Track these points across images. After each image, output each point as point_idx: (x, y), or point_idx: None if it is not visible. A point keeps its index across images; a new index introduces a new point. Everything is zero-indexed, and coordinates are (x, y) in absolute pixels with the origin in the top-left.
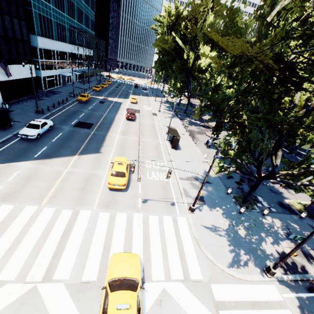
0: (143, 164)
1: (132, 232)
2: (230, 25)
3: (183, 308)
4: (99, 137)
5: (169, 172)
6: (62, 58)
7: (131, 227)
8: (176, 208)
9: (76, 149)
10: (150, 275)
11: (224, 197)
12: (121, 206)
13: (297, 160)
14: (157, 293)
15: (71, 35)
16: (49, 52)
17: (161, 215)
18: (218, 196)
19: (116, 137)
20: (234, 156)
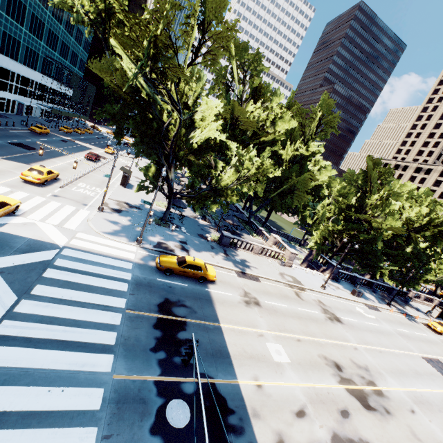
0: (76, 183)
1: (27, 201)
2: (108, 66)
3: (43, 230)
4: (37, 157)
5: (75, 162)
6: (24, 84)
7: (28, 200)
8: (86, 207)
9: (1, 155)
10: (27, 216)
11: (144, 216)
12: (28, 191)
13: (243, 217)
14: (26, 221)
15: (45, 65)
16: (7, 72)
17: (66, 204)
18: (139, 214)
19: (60, 163)
20: (153, 178)
